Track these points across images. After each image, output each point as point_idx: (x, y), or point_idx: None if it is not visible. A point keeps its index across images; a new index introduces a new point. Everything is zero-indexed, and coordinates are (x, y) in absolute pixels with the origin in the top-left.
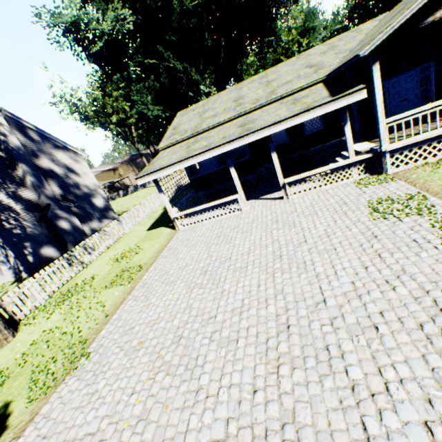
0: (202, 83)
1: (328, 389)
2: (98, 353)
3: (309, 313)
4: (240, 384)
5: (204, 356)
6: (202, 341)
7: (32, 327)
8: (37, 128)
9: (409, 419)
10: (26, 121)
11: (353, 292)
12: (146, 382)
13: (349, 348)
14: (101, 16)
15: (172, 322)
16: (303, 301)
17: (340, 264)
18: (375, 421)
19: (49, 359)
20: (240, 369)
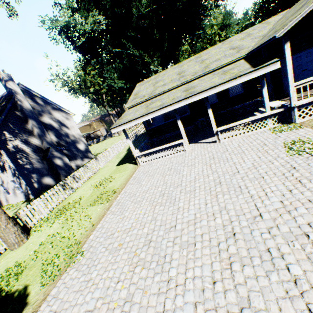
0: (152, 64)
1: (274, 282)
2: (89, 251)
3: (249, 224)
4: (202, 276)
5: (170, 255)
6: (167, 244)
7: (40, 233)
8: (42, 96)
9: None
10: (34, 92)
11: (283, 208)
12: (127, 273)
13: (286, 250)
14: (84, 20)
15: (142, 230)
16: (243, 215)
17: (268, 188)
18: None
19: (53, 255)
20: (200, 265)
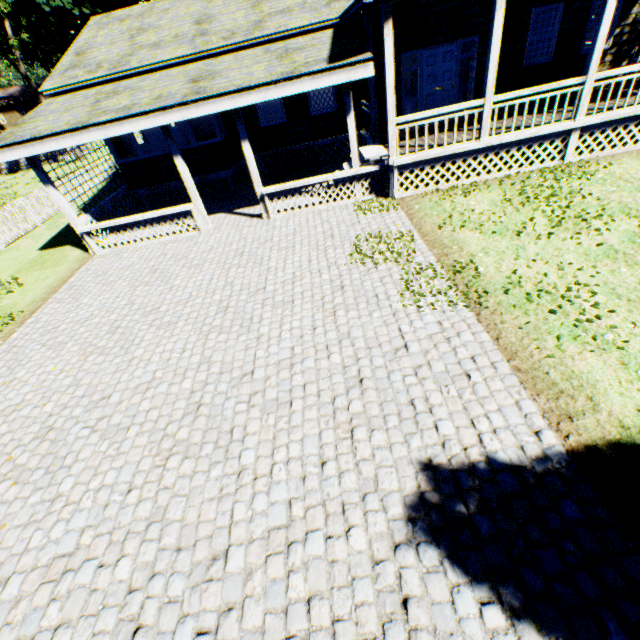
0: None
1: (214, 479)
2: None
3: (230, 389)
4: (115, 484)
5: (76, 454)
6: (80, 433)
7: None
8: None
9: (277, 499)
10: None
11: (289, 361)
12: None
13: (255, 429)
14: None
15: (43, 407)
16: (229, 373)
17: (290, 323)
18: (246, 506)
19: None
20: (121, 465)
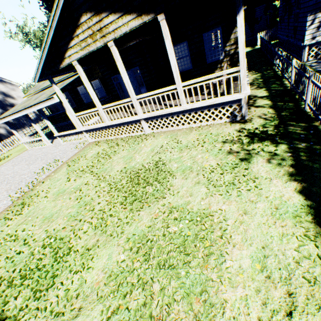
0: None
1: None
2: None
3: None
4: None
5: None
6: None
7: None
8: None
9: None
10: None
11: None
12: None
13: None
14: None
15: None
16: None
17: None
18: None
19: None
20: None
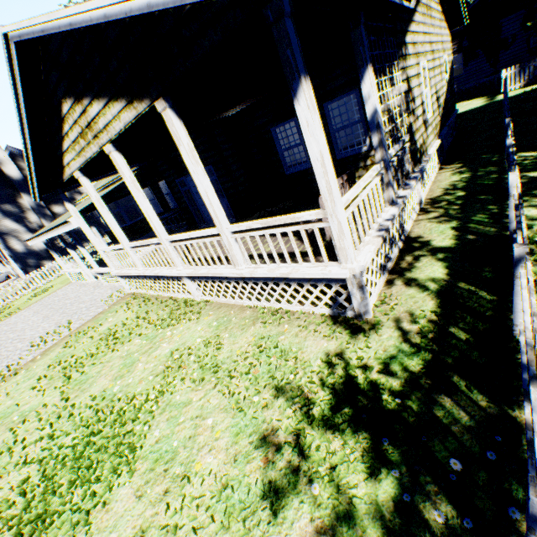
0: None
1: None
2: None
3: None
4: None
5: None
6: None
7: None
8: None
9: None
10: None
11: None
12: None
13: None
14: None
15: None
16: None
17: None
18: None
19: None
20: None
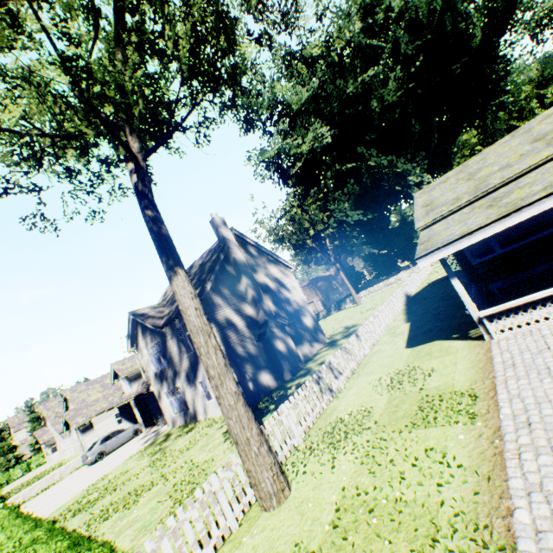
0: (411, 173)
1: None
2: None
3: None
4: None
5: None
6: None
7: (311, 479)
8: (256, 243)
9: None
10: (248, 238)
11: None
12: None
13: None
14: (300, 141)
15: None
16: None
17: None
18: None
19: (409, 552)
20: None
